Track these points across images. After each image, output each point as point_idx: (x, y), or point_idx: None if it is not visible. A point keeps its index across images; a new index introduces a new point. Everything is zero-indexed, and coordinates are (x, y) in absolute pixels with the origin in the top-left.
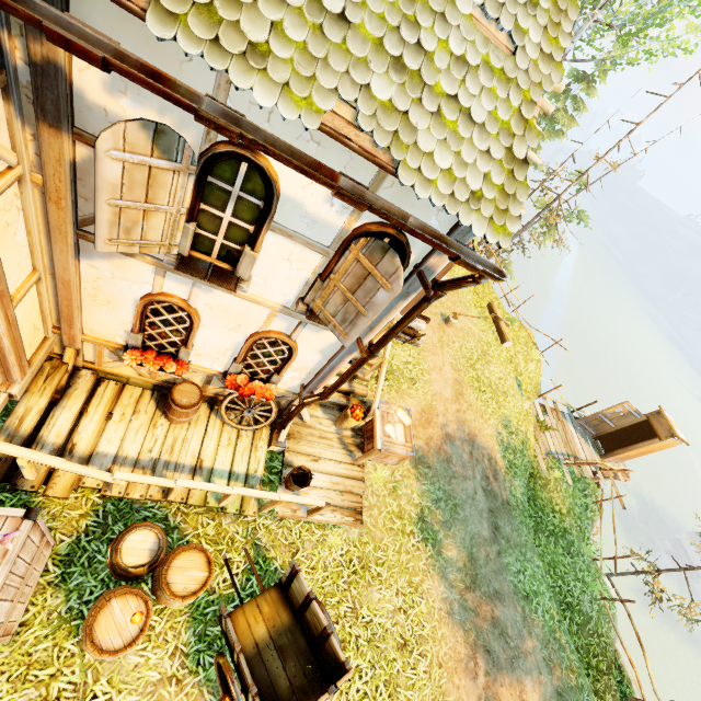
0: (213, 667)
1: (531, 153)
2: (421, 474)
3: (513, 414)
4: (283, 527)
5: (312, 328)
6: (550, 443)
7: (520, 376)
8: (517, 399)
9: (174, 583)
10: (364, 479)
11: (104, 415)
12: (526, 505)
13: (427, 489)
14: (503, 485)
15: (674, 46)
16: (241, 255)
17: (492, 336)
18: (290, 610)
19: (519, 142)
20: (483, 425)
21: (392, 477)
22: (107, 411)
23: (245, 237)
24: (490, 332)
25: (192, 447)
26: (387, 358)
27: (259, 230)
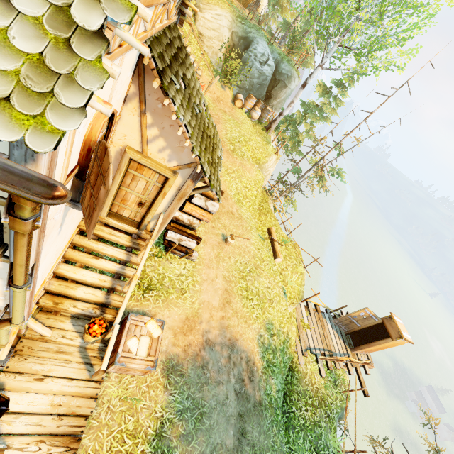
0: None
1: (126, 34)
2: (170, 383)
3: (276, 318)
4: None
5: None
6: (310, 339)
7: (286, 285)
8: (282, 304)
9: None
10: (97, 396)
11: None
12: (281, 401)
13: (174, 398)
14: (257, 386)
15: (390, 63)
16: None
17: (266, 253)
18: None
19: (87, 6)
20: (246, 329)
21: (137, 388)
22: None
23: None
24: (265, 250)
25: None
26: (136, 275)
27: None
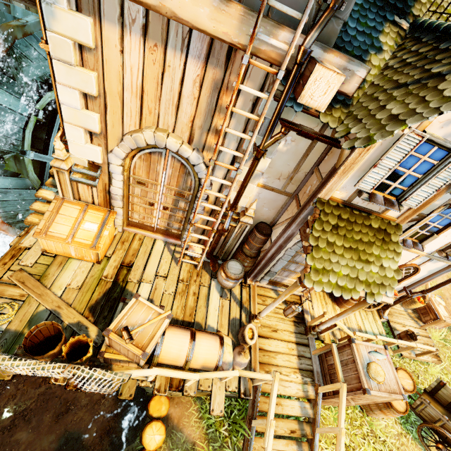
0: (413, 432)
1: None
2: None
3: None
4: (405, 362)
5: (433, 261)
6: None
7: None
8: None
9: (403, 384)
10: (430, 337)
11: (322, 305)
12: None
13: None
14: None
15: None
16: (429, 237)
17: None
18: (440, 405)
19: None
20: None
21: (440, 336)
22: (321, 303)
23: (435, 230)
24: None
25: (353, 320)
26: None
27: (445, 228)
